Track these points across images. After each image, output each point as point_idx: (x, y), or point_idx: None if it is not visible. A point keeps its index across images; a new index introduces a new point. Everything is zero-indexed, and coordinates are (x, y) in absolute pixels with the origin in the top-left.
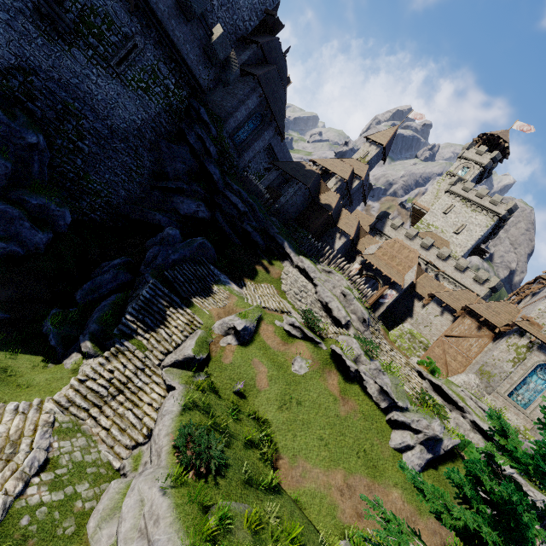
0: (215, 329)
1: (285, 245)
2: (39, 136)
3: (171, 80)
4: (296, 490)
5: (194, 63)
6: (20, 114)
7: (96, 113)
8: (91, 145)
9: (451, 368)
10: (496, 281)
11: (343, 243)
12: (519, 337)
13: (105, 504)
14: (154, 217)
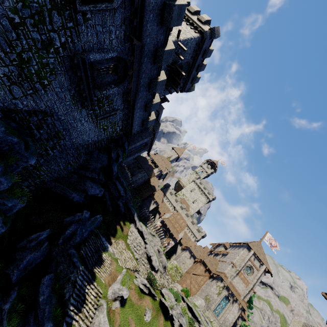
0: (109, 297)
1: (135, 215)
2: (36, 157)
3: (119, 127)
4: None
5: (135, 124)
6: (31, 144)
7: (71, 135)
8: (56, 152)
9: (192, 291)
10: (204, 233)
11: (154, 207)
12: (221, 282)
13: None
14: (71, 195)
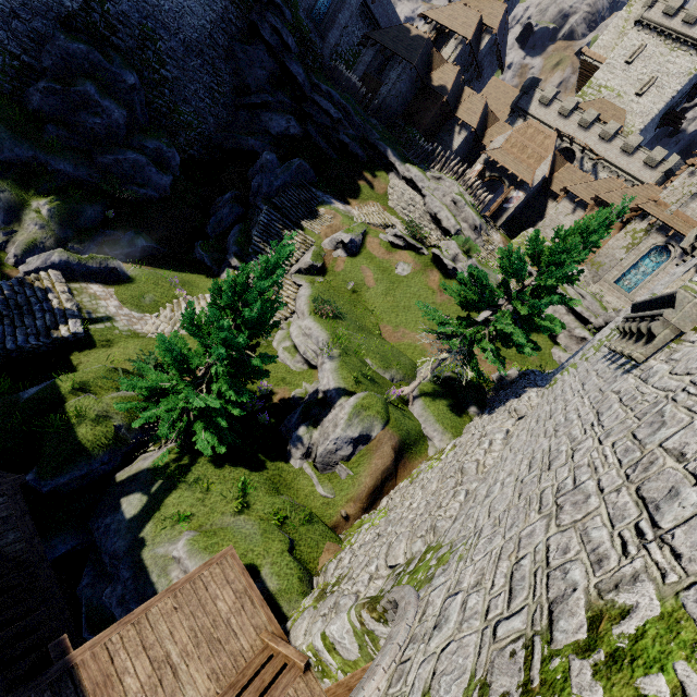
0: (326, 246)
1: (388, 153)
2: (134, 74)
3: None
4: (397, 343)
5: None
6: (113, 55)
7: (168, 28)
8: (173, 70)
9: None
10: (674, 162)
11: (463, 139)
12: (641, 221)
13: (279, 337)
14: (248, 144)
